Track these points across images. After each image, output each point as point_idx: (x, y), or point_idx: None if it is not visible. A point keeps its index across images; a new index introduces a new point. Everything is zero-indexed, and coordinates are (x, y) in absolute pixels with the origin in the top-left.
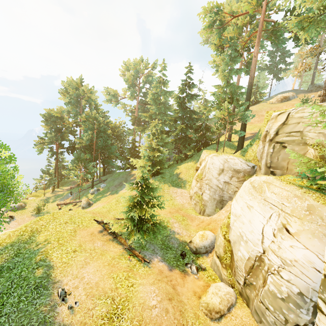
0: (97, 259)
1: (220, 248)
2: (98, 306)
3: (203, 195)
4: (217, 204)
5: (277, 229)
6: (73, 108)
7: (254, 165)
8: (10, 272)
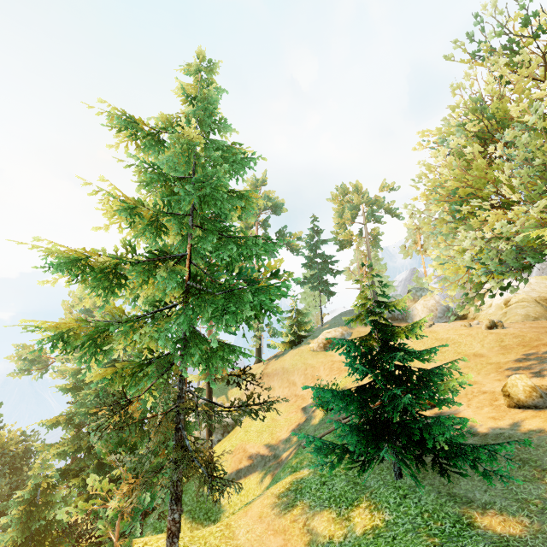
0: None
1: None
2: None
3: None
4: None
5: None
6: None
7: None
8: None
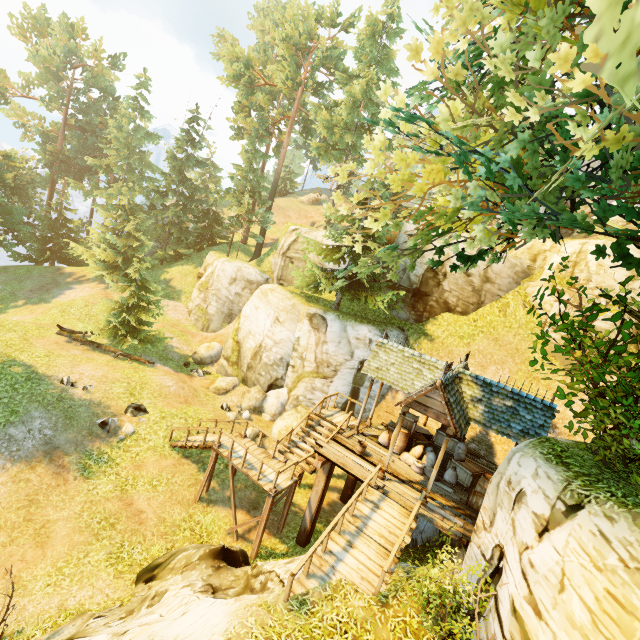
0: (87, 362)
1: (229, 350)
2: (116, 388)
3: (208, 308)
4: (225, 318)
5: (274, 322)
6: None
7: (268, 278)
8: None
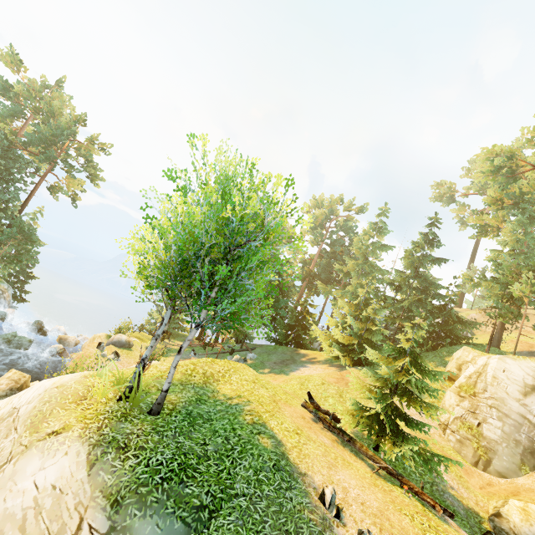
0: (344, 464)
1: None
2: None
3: (483, 427)
4: (524, 455)
5: None
6: None
7: None
8: (211, 424)
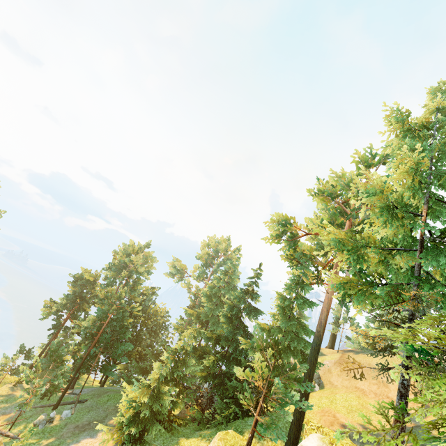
0: None
1: None
2: None
3: None
4: None
5: None
6: (114, 274)
7: None
8: None
